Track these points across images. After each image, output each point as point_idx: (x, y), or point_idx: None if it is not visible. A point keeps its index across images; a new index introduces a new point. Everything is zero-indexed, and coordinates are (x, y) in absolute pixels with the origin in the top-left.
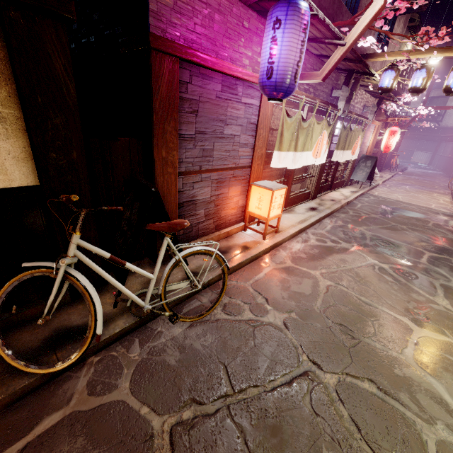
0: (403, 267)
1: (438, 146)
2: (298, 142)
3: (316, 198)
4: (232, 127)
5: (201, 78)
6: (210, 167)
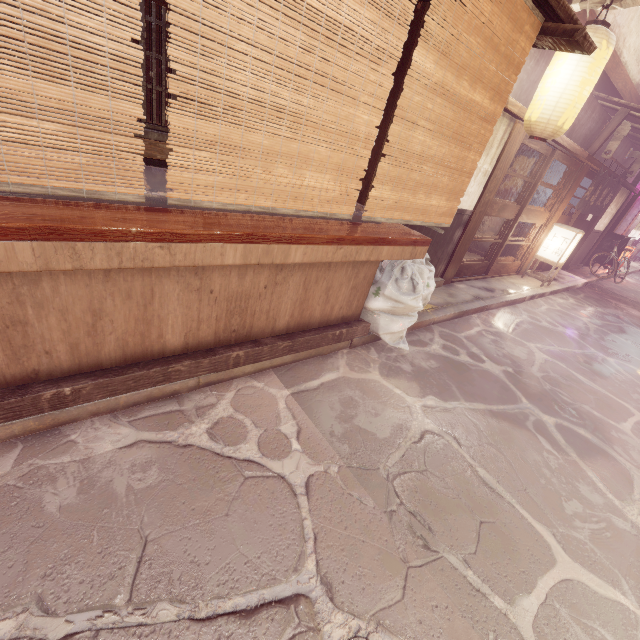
0: None
1: None
2: None
3: None
4: (630, 217)
5: (637, 201)
6: (616, 232)
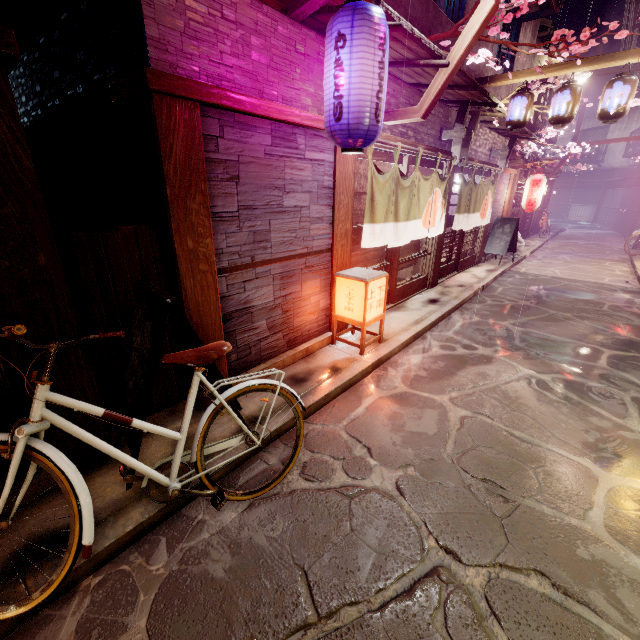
0: (572, 376)
1: (603, 195)
2: (399, 208)
3: (436, 285)
4: (296, 196)
5: (238, 128)
6: (268, 256)
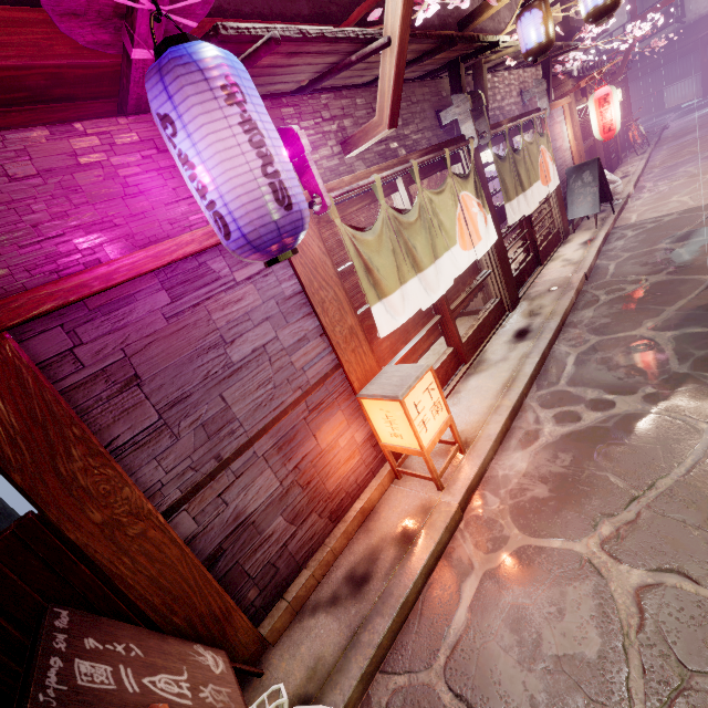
0: None
1: (703, 56)
2: (415, 254)
3: (519, 302)
4: (247, 337)
5: (102, 316)
6: (243, 438)
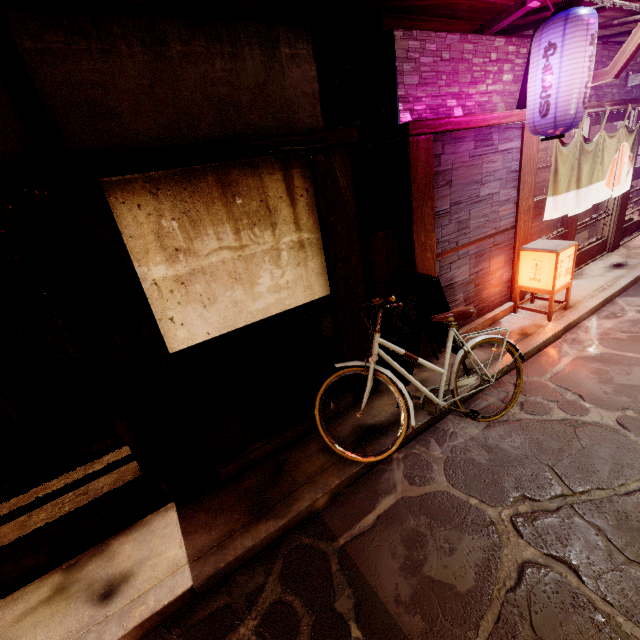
0: None
1: None
2: (581, 175)
3: (617, 248)
4: (489, 185)
5: (453, 143)
6: (467, 240)
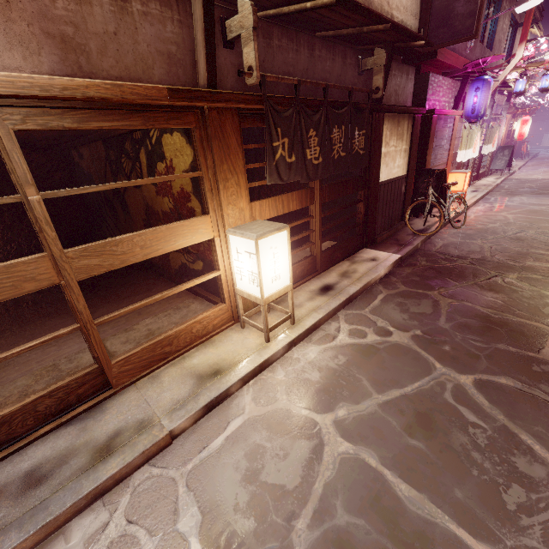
0: None
1: None
2: (467, 143)
3: (470, 186)
4: (443, 141)
5: (439, 120)
6: (435, 164)
